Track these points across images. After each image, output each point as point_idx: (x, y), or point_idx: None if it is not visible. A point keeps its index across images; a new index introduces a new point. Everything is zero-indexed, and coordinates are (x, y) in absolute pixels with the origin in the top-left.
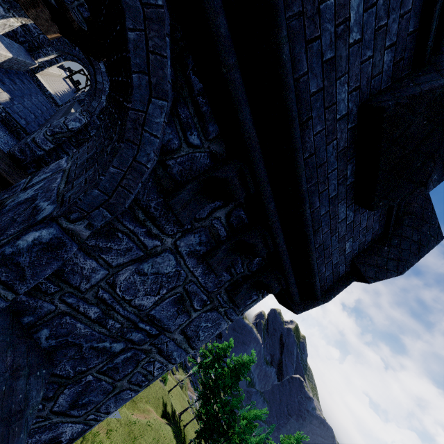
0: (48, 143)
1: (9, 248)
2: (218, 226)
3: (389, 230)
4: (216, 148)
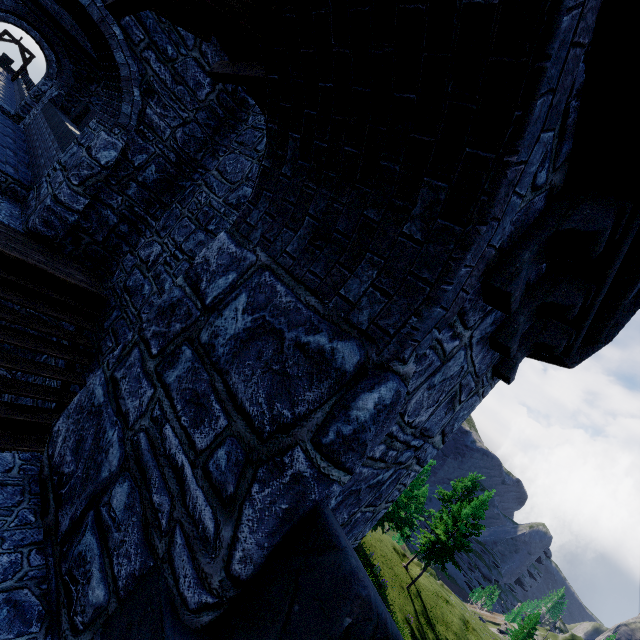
0: (80, 199)
1: (345, 426)
2: None
3: None
4: (557, 178)
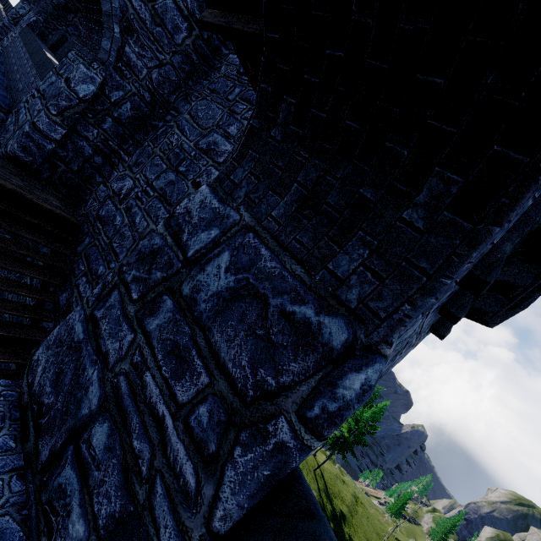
0: (58, 129)
1: (331, 403)
2: None
3: None
4: None
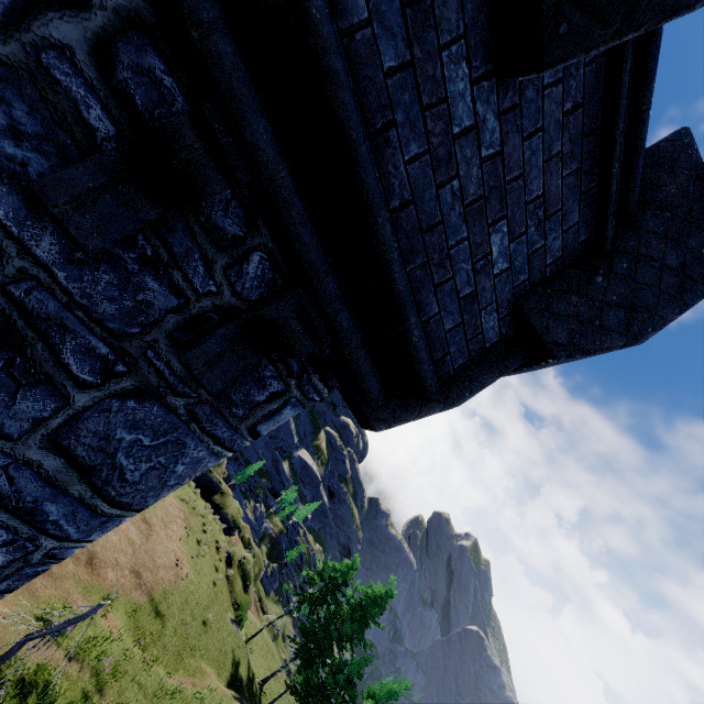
0: None
1: None
2: (74, 86)
3: (607, 230)
4: None
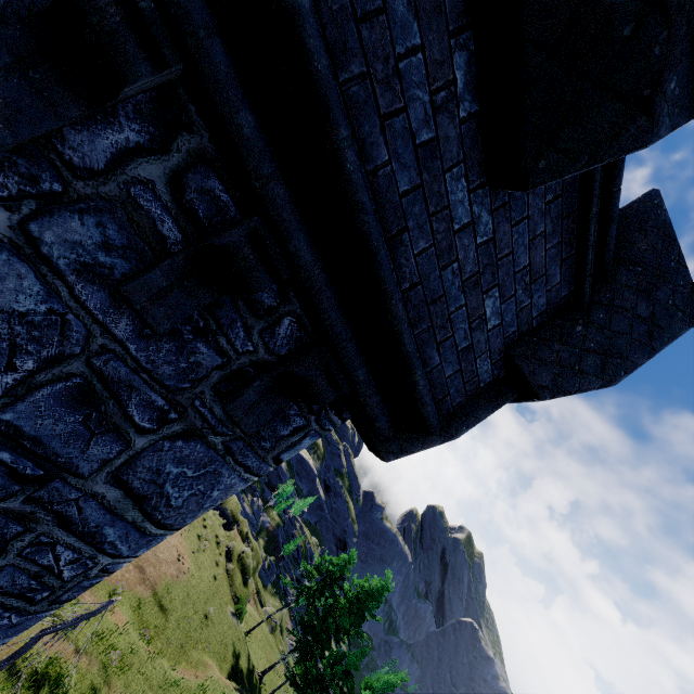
0: None
1: None
2: (153, 208)
3: (585, 287)
4: None
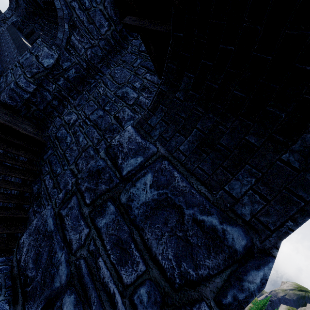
0: (31, 85)
1: (239, 293)
2: None
3: None
4: None
